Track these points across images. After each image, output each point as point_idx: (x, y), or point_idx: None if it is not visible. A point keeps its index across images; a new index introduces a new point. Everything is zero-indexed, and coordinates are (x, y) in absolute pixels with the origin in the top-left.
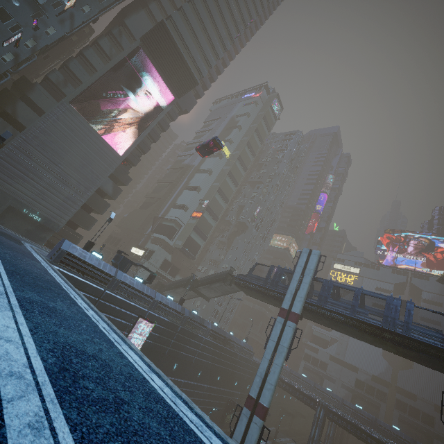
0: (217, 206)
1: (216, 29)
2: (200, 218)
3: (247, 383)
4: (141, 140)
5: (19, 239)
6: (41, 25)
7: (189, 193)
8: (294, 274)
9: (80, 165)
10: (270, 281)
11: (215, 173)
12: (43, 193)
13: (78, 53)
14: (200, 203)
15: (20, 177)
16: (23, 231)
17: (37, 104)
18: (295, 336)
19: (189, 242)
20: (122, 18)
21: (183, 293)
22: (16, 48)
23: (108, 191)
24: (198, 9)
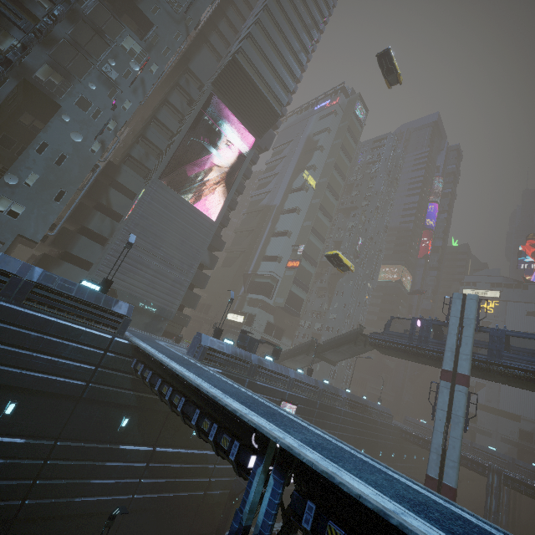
0: (313, 249)
1: (288, 44)
2: (299, 267)
3: (391, 452)
4: (231, 198)
5: (153, 339)
6: (118, 102)
7: (279, 241)
8: (449, 327)
9: (180, 243)
10: (416, 337)
11: (303, 210)
12: (152, 282)
13: (151, 119)
14: (293, 250)
15: (130, 270)
16: (142, 325)
17: (126, 187)
18: (469, 402)
19: (290, 298)
20: (185, 63)
21: (303, 360)
22: (101, 135)
23: (205, 261)
24: (266, 28)
